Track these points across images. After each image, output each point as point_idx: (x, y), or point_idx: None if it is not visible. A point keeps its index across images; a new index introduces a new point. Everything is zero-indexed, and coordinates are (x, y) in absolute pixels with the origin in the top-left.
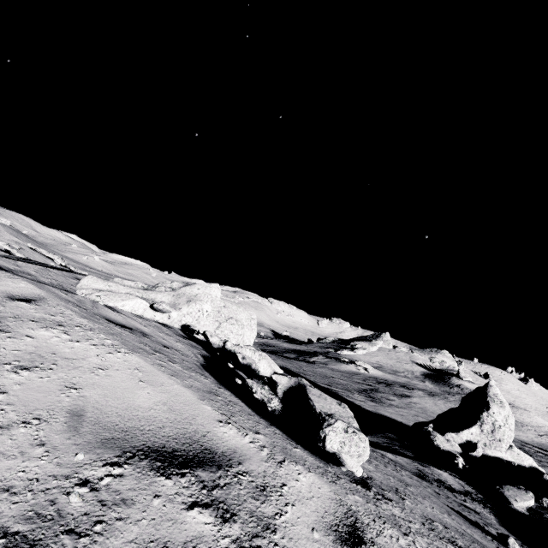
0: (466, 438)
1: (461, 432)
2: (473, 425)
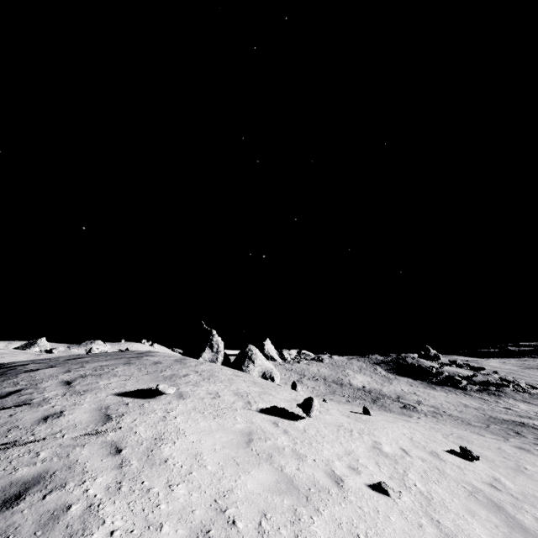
0: None
1: None
2: None
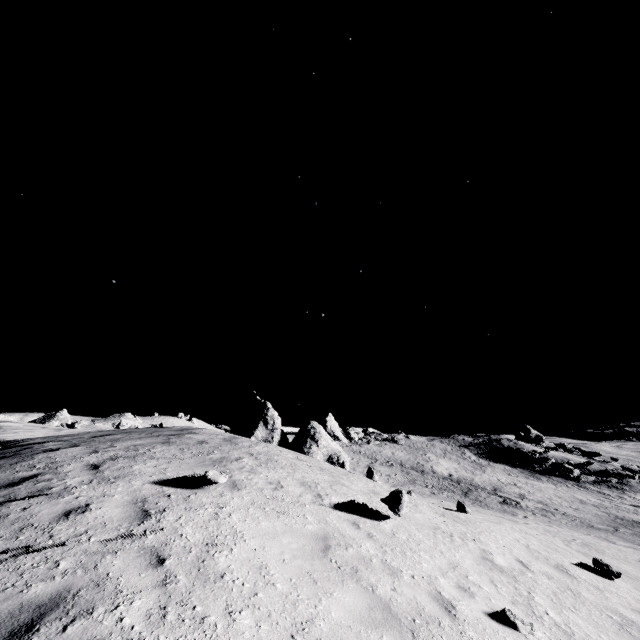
0: None
1: None
2: None
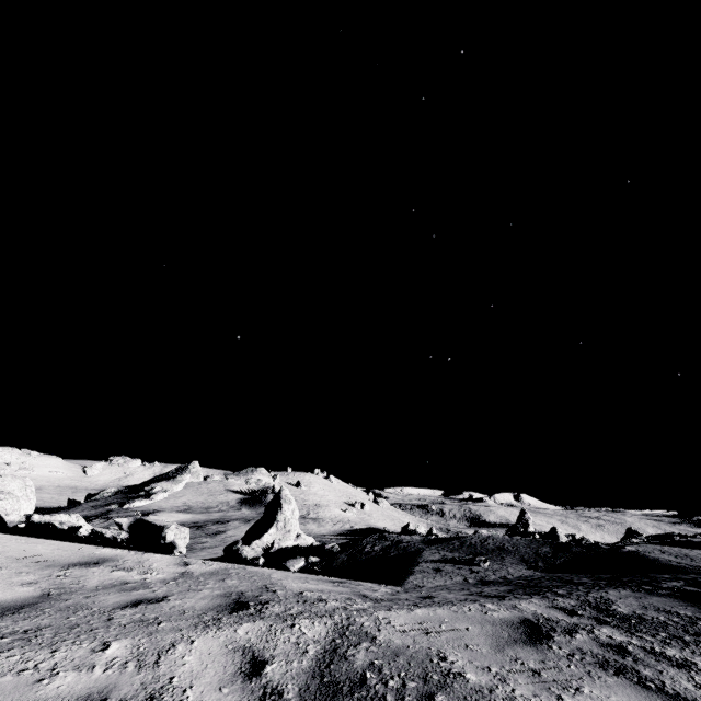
0: (267, 540)
1: (263, 537)
2: (271, 527)
